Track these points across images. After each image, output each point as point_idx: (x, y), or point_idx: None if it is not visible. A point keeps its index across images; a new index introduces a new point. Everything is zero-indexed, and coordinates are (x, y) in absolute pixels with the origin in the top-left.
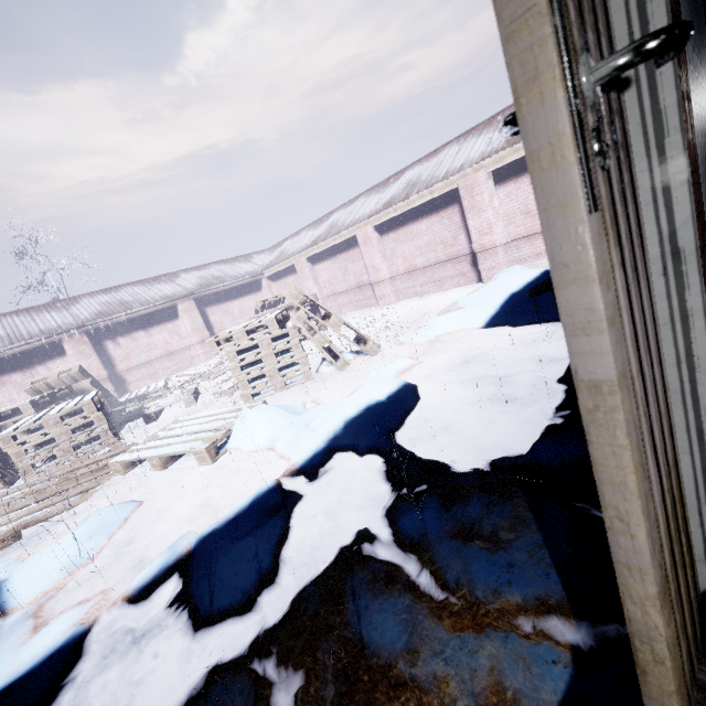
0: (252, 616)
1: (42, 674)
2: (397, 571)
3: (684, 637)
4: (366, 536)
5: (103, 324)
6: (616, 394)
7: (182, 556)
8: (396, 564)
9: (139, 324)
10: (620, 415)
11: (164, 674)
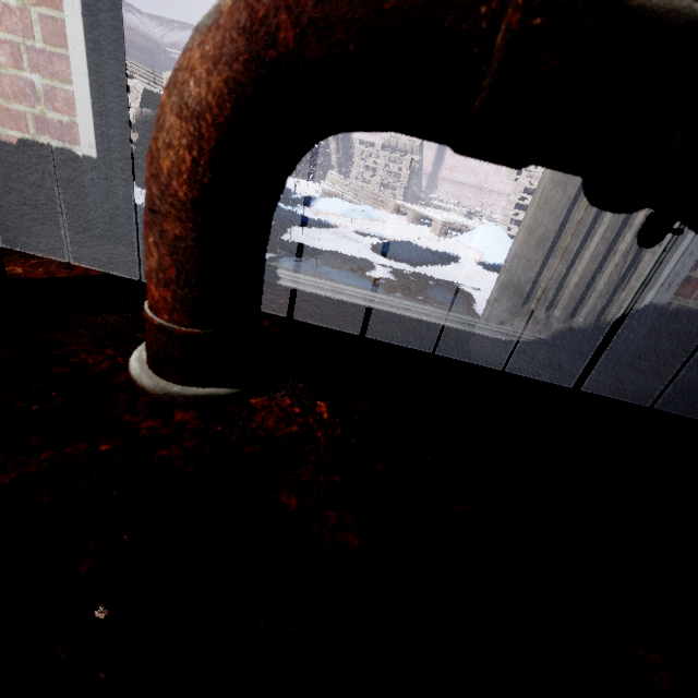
0: (392, 263)
1: (311, 219)
2: (472, 299)
3: (564, 264)
4: (476, 289)
5: None
6: None
7: (385, 238)
8: (476, 299)
9: None
10: None
11: (345, 250)
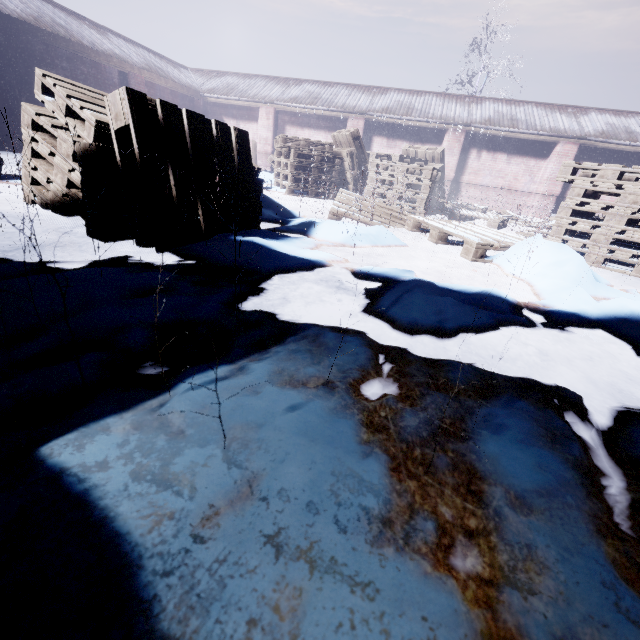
0: (406, 338)
1: (296, 260)
2: (581, 451)
3: None
4: (572, 399)
5: (482, 131)
6: None
7: (399, 280)
8: (587, 447)
9: (508, 147)
10: None
11: (335, 313)
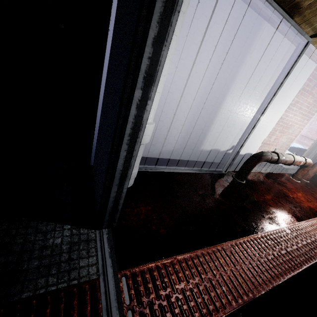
0: None
1: None
2: None
3: None
4: None
5: None
6: (314, 143)
7: None
8: None
9: None
10: (314, 144)
11: None
